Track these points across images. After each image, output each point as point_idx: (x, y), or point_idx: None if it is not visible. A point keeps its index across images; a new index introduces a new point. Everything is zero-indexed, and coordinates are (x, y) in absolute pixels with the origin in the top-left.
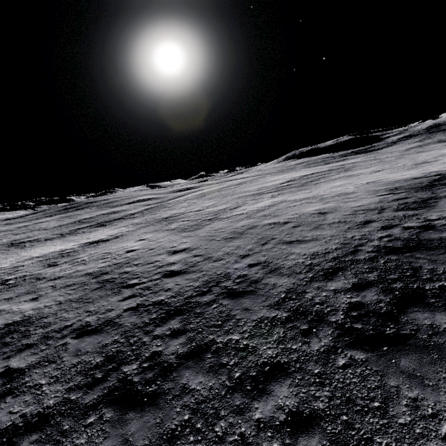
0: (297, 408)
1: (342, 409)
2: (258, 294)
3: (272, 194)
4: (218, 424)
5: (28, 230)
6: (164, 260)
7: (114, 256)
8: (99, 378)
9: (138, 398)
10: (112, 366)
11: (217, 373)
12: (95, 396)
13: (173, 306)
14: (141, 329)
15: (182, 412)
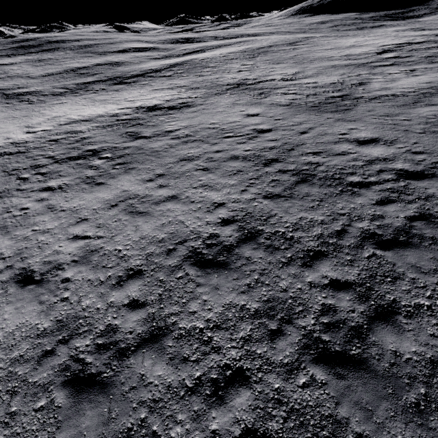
0: None
1: None
2: None
3: (400, 70)
4: None
5: (1, 75)
6: (361, 153)
7: (244, 136)
8: None
9: None
10: None
11: None
12: None
13: None
14: None
15: None
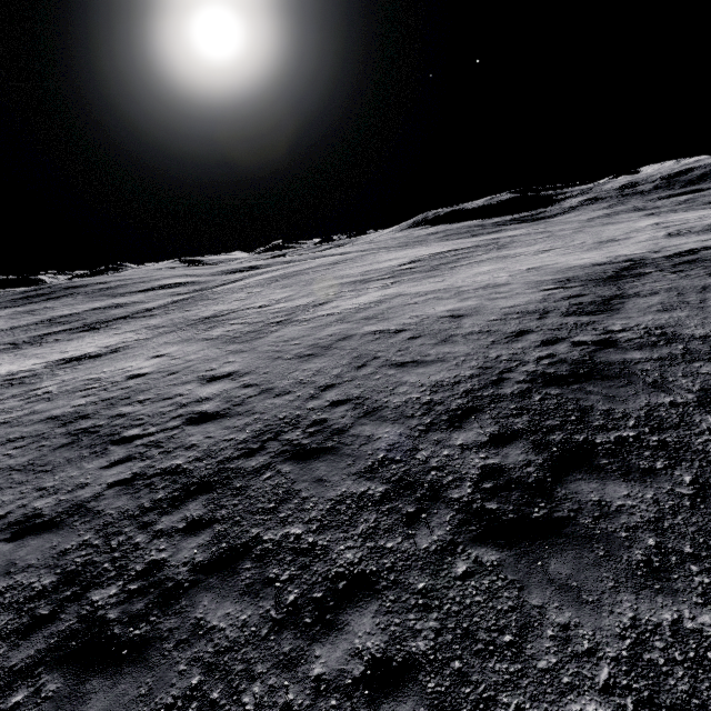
0: (383, 653)
1: (455, 650)
2: (342, 453)
3: (384, 283)
4: (249, 690)
5: None
6: (191, 394)
7: (105, 386)
8: (43, 615)
9: (112, 651)
10: (71, 593)
11: (257, 597)
12: (32, 652)
13: (197, 477)
14: (133, 521)
15: (188, 671)
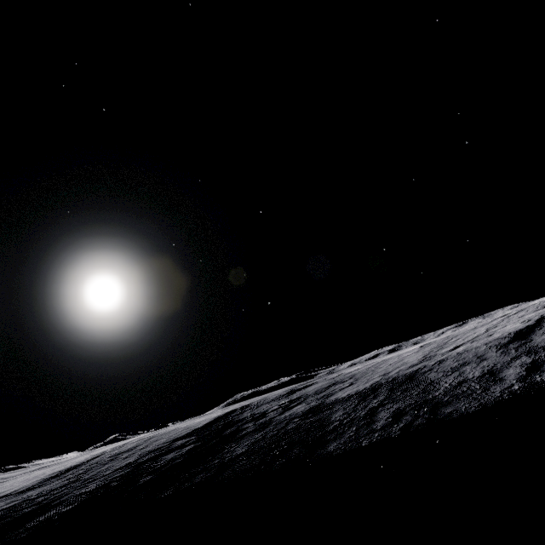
0: None
1: None
2: None
3: None
4: None
5: None
6: None
7: None
8: None
9: None
10: None
11: None
12: None
13: None
14: None
15: None
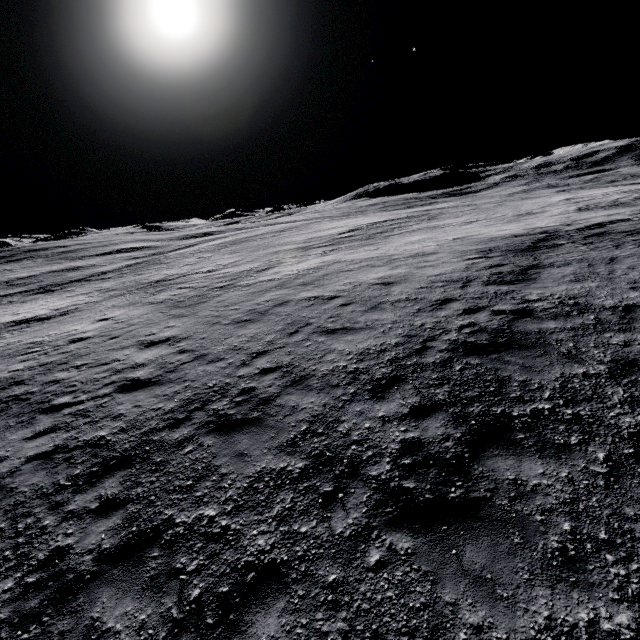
0: None
1: None
2: (266, 425)
3: (324, 250)
4: None
5: None
6: (127, 360)
7: (46, 350)
8: None
9: None
10: None
11: (160, 592)
12: None
13: (118, 451)
14: (45, 500)
15: None
